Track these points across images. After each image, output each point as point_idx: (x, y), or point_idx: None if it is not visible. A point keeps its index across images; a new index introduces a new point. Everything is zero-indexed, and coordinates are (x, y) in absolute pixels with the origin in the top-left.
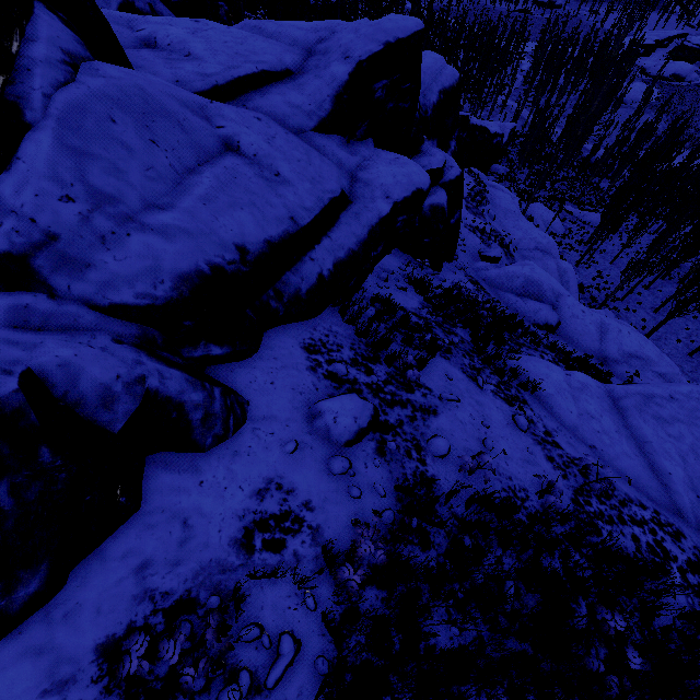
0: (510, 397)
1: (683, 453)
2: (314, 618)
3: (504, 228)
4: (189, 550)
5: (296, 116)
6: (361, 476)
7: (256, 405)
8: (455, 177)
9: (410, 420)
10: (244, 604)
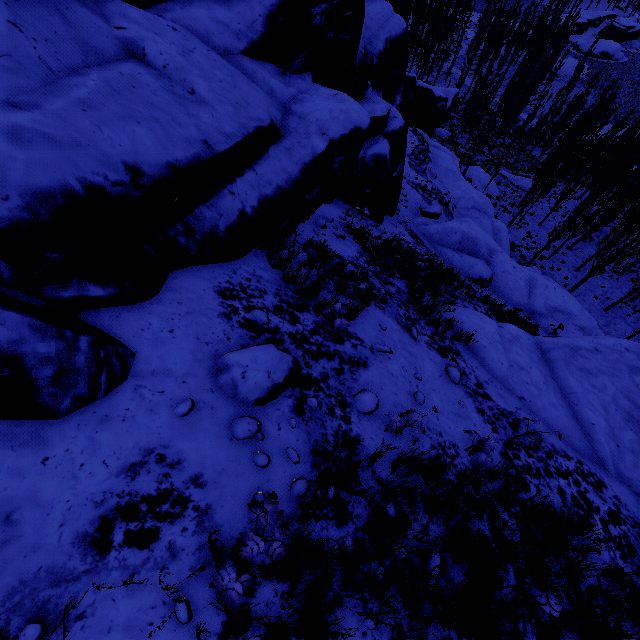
0: (443, 348)
1: (605, 404)
2: (185, 634)
3: (445, 186)
4: (6, 558)
5: (223, 34)
6: (272, 439)
7: (145, 357)
8: (398, 128)
9: (337, 373)
10: (81, 628)
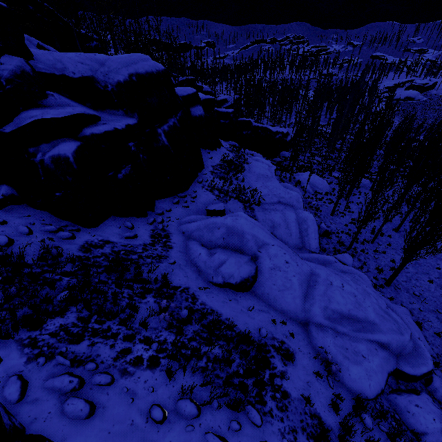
0: None
1: None
2: None
3: (252, 187)
4: None
5: None
6: None
7: None
8: (103, 132)
9: None
10: None
